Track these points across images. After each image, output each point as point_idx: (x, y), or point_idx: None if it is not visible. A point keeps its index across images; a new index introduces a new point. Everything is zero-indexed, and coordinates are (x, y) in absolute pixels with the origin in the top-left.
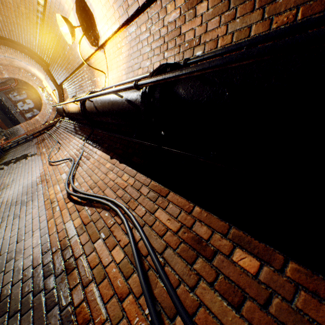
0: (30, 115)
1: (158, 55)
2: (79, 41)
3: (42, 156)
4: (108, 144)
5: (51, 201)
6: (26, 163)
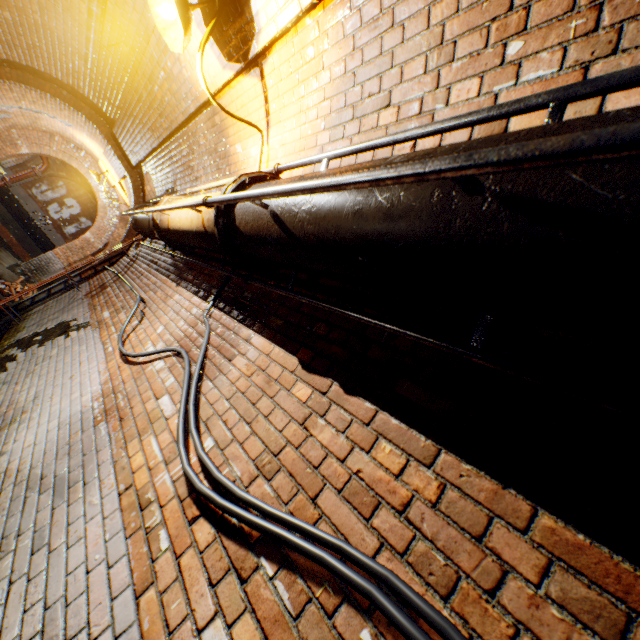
0: (73, 230)
1: (475, 54)
2: (201, 44)
3: (103, 332)
4: (284, 321)
5: (138, 498)
6: (66, 348)
